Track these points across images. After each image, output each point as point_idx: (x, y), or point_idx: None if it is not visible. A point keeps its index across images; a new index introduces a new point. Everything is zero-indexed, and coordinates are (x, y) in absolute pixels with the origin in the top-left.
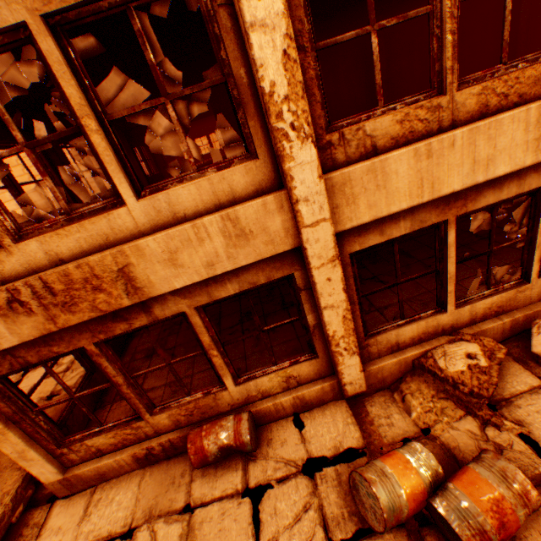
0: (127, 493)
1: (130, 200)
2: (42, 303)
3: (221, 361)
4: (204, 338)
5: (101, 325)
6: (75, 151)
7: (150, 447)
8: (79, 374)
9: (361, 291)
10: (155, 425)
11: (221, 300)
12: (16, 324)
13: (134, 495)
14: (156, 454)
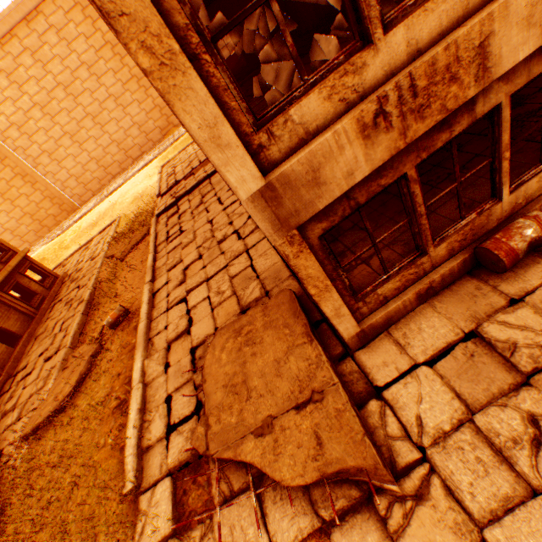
0: (430, 320)
1: None
2: (401, 112)
3: (507, 166)
4: (504, 138)
5: (425, 141)
6: (41, 137)
7: (431, 281)
8: (256, 288)
9: (538, 103)
10: (432, 259)
11: (529, 83)
12: (372, 148)
13: (440, 318)
14: (433, 288)
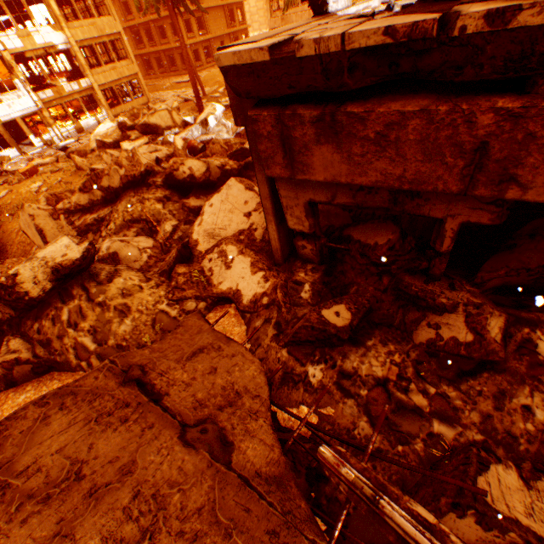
0: None
1: (299, 7)
2: (286, 21)
3: None
4: None
5: None
6: None
7: None
8: None
9: None
10: None
11: None
12: (282, 24)
13: None
14: None
